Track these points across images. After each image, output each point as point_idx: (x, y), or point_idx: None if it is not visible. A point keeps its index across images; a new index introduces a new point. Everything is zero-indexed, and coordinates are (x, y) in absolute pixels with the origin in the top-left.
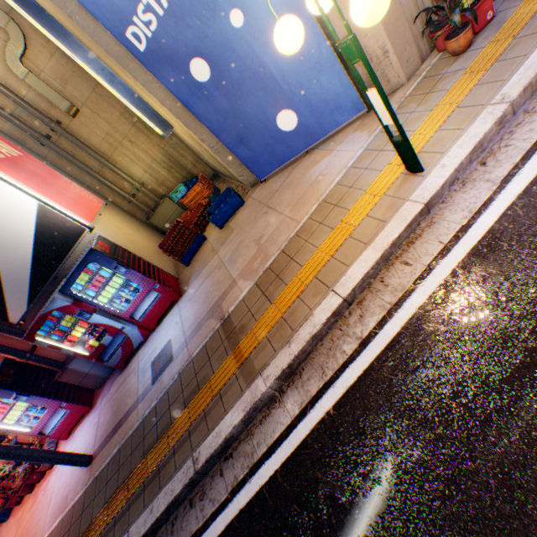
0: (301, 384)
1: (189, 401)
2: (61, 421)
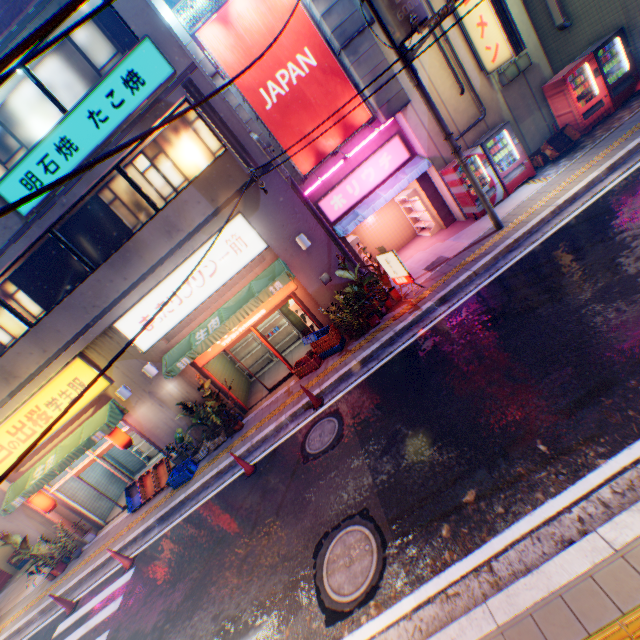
0: None
1: None
2: None
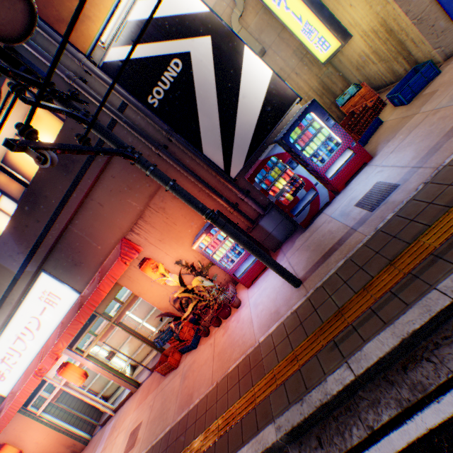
0: None
1: None
2: (249, 268)
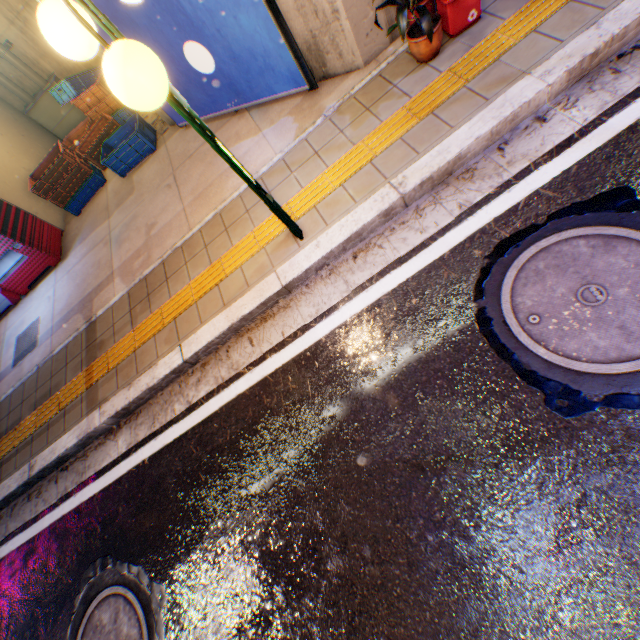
0: (135, 426)
1: (40, 404)
2: None
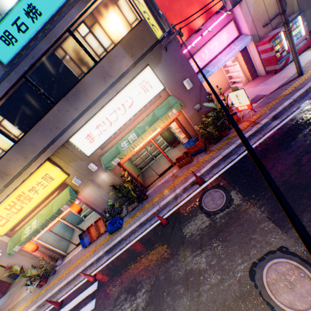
0: None
1: None
2: None
